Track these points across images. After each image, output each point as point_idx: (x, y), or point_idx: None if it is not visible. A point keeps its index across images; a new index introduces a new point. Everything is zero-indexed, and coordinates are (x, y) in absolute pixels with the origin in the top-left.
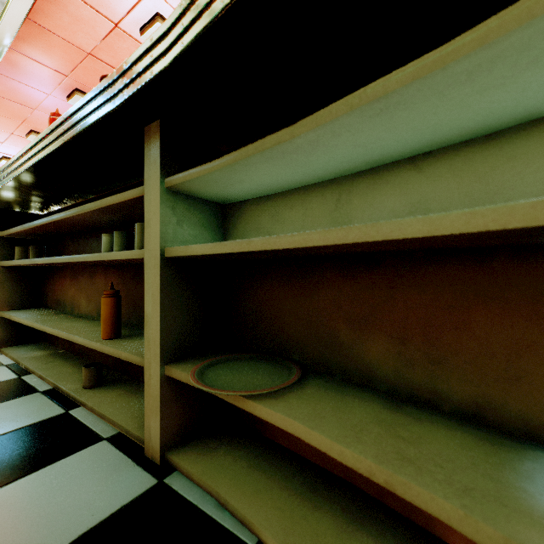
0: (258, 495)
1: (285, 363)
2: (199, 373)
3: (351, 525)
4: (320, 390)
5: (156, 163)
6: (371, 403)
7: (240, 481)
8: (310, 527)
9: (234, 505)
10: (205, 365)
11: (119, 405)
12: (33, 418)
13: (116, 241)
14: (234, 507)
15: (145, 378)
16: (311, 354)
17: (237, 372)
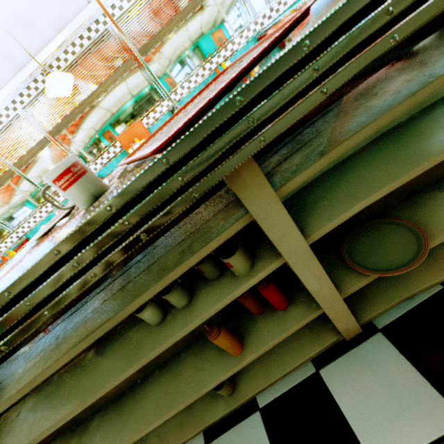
0: (413, 277)
1: (368, 224)
2: (378, 271)
3: (443, 243)
4: (415, 213)
5: (264, 187)
6: (439, 196)
7: (399, 284)
8: (442, 259)
9: (420, 290)
10: (362, 268)
11: (278, 360)
12: (259, 441)
13: (179, 298)
14: (420, 290)
15: (331, 317)
16: (374, 207)
17: (377, 251)
